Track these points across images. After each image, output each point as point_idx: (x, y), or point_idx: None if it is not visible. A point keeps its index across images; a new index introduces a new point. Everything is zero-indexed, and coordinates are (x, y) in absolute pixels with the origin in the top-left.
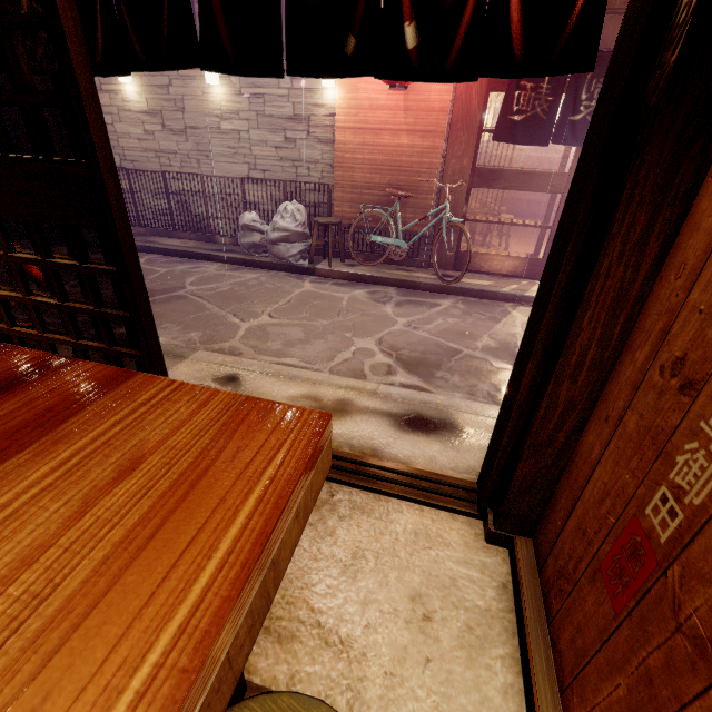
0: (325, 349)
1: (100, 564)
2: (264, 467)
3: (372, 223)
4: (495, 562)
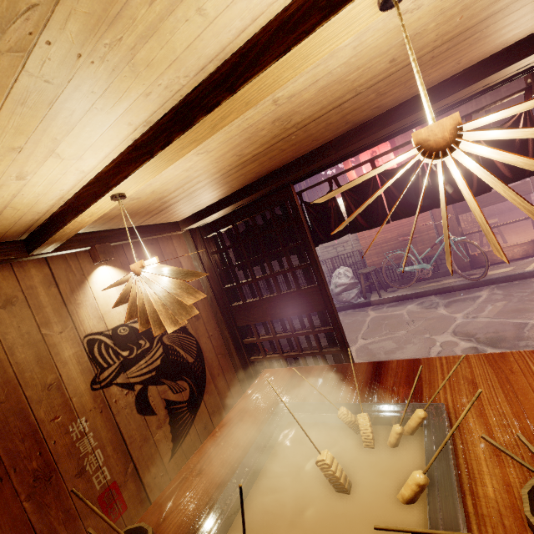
0: (418, 349)
1: (509, 406)
2: (531, 372)
3: (395, 261)
4: None
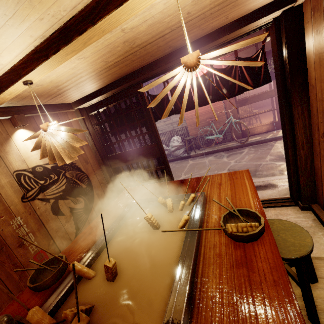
0: None
1: (231, 191)
2: (243, 177)
3: (204, 133)
4: (308, 215)
